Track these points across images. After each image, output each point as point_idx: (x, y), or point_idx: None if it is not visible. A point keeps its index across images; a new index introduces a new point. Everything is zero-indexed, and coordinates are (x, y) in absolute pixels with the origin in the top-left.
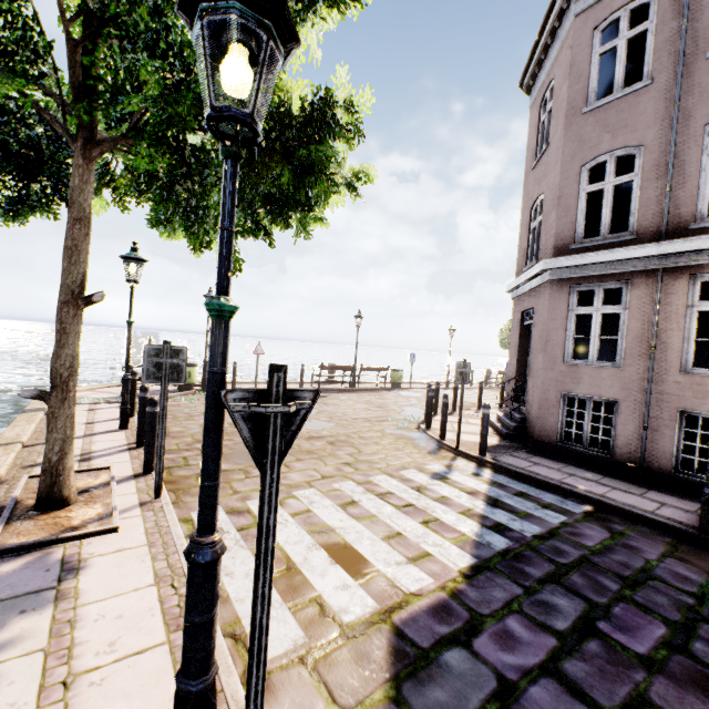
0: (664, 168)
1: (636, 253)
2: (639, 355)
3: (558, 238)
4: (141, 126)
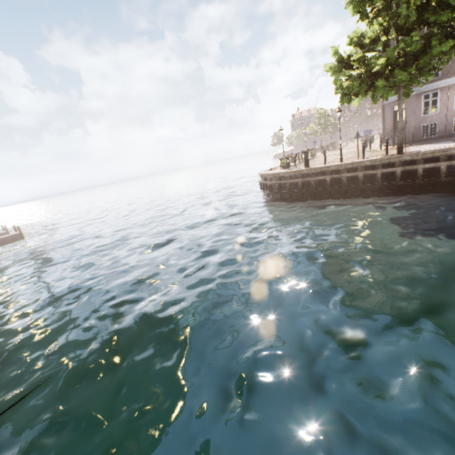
0: None
1: (443, 82)
2: (443, 108)
3: None
4: (411, 76)
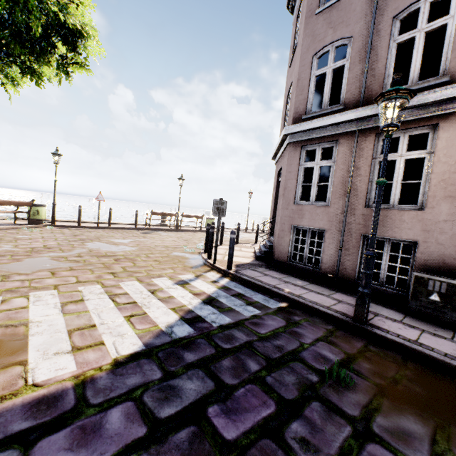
0: (364, 53)
1: (342, 118)
2: (340, 195)
3: (296, 111)
4: None
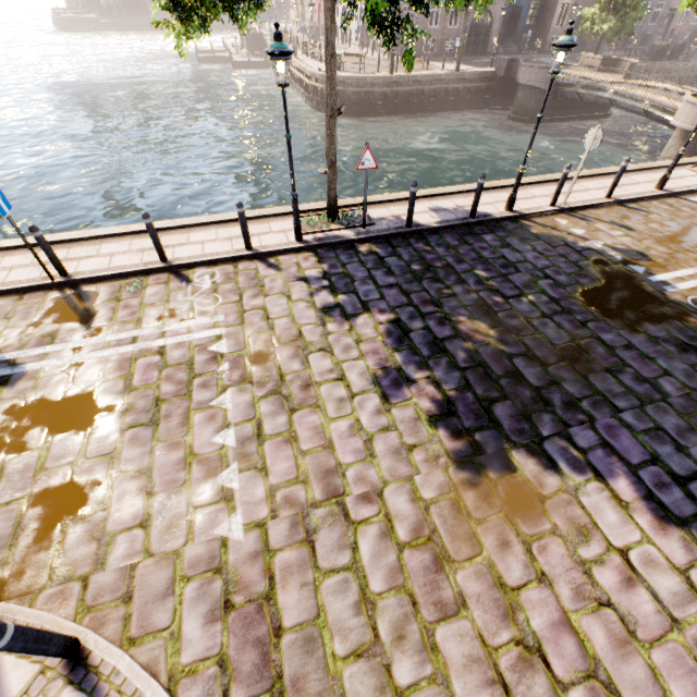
0: None
1: None
2: (442, 24)
3: None
4: None
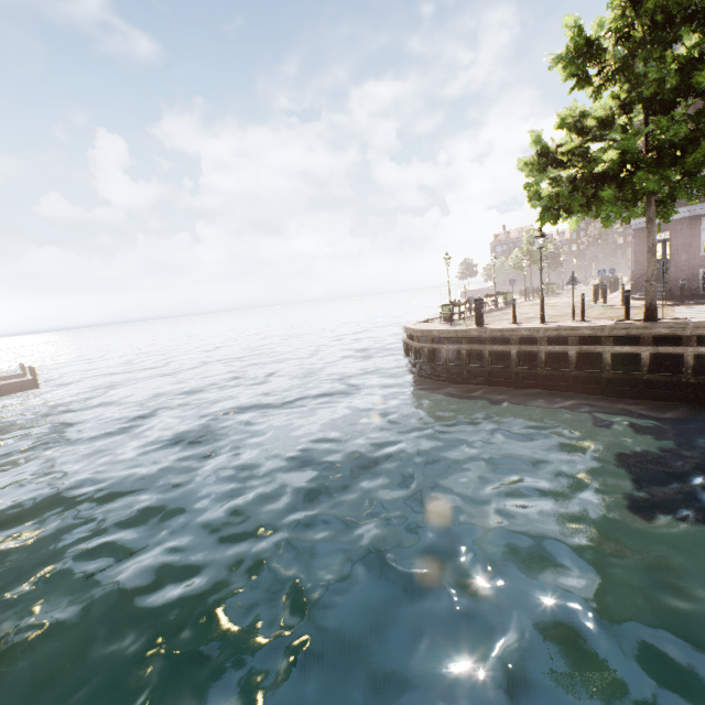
0: None
1: None
2: None
3: None
4: (674, 184)
